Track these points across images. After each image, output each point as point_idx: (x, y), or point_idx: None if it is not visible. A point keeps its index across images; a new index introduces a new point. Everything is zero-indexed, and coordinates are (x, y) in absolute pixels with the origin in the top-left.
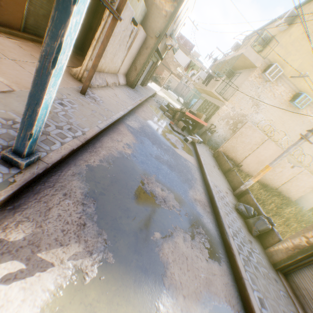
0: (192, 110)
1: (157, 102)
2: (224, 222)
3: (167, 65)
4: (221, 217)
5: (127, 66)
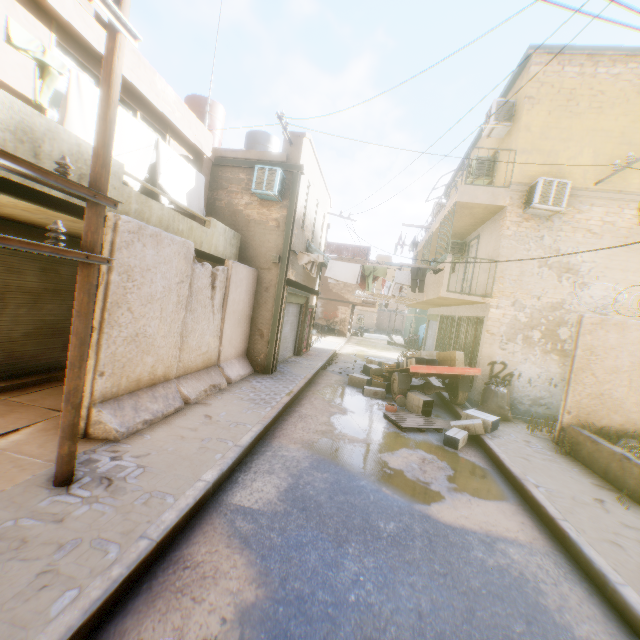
0: (424, 353)
1: (341, 374)
2: None
3: (340, 297)
4: None
5: (240, 338)
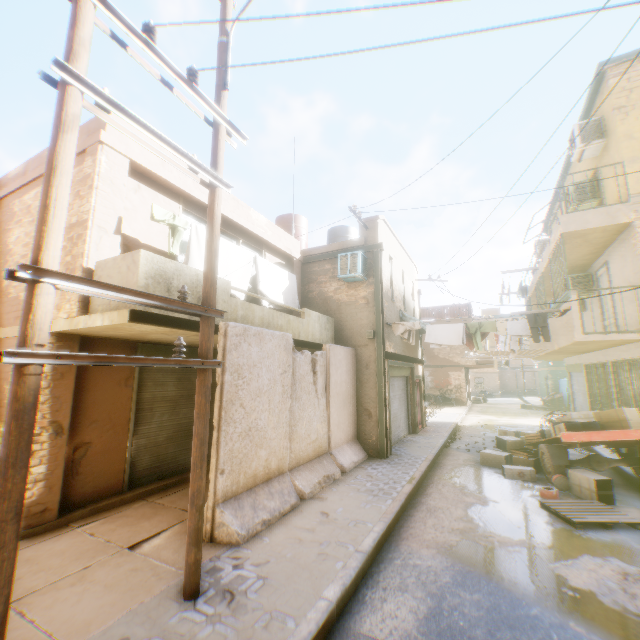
0: (575, 414)
1: (469, 451)
2: None
3: (448, 362)
4: None
5: (347, 421)
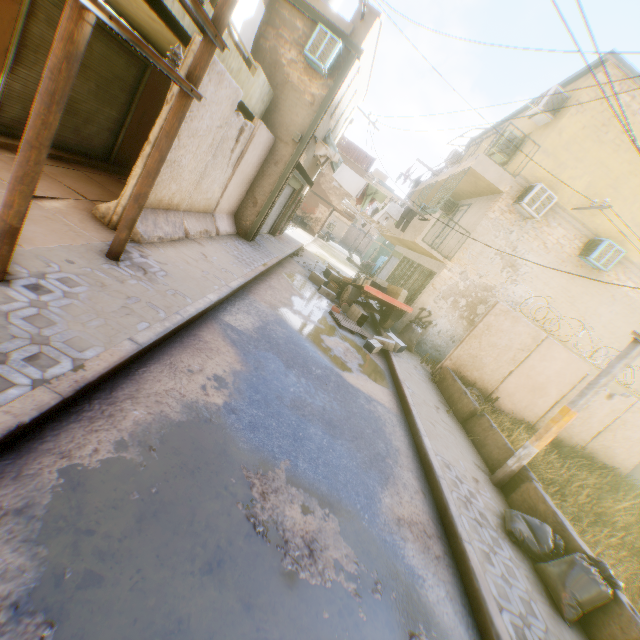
0: (379, 280)
1: (304, 267)
2: (485, 590)
3: (325, 196)
4: (475, 574)
5: (236, 198)
